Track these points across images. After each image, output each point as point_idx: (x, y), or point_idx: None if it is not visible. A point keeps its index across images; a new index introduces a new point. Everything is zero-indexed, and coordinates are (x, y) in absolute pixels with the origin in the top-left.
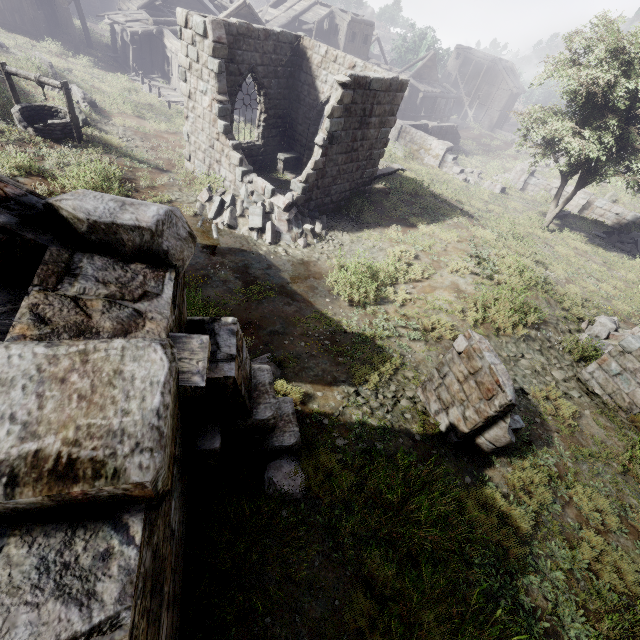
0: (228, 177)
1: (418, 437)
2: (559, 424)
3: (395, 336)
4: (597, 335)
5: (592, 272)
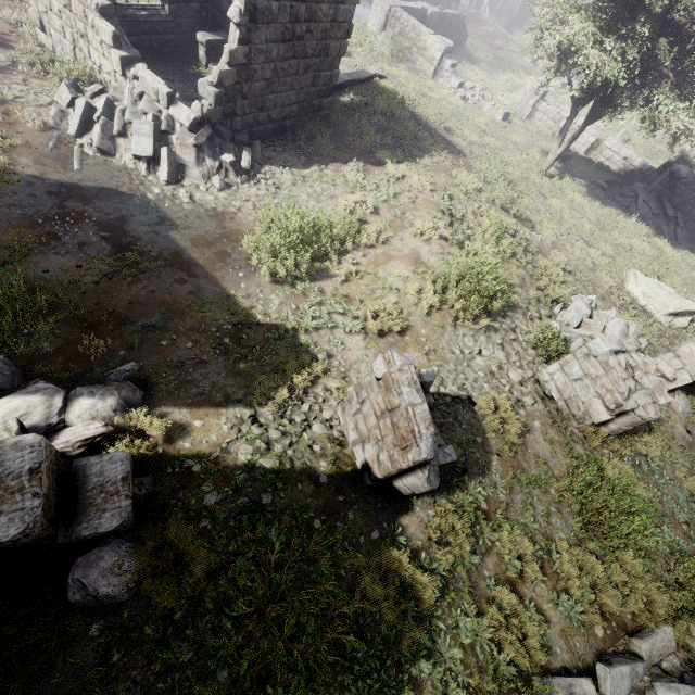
0: (104, 66)
1: (324, 479)
2: (502, 444)
3: (327, 327)
4: (569, 323)
5: (583, 233)
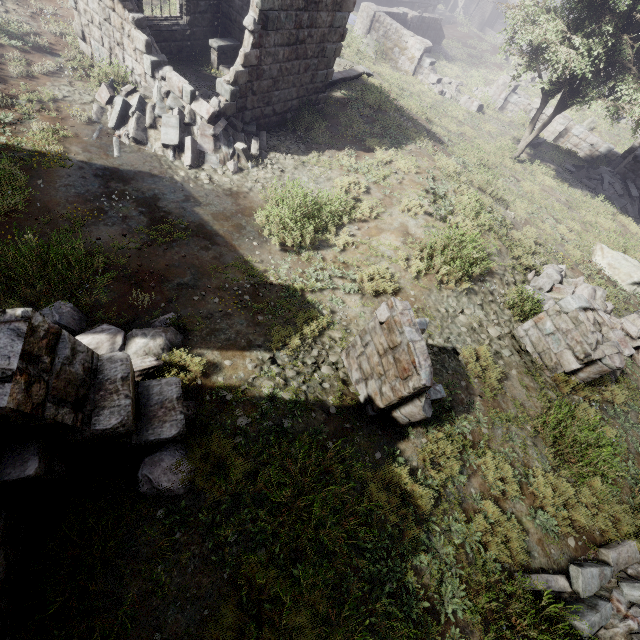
0: (136, 69)
1: (333, 410)
2: (483, 387)
3: (329, 288)
4: (541, 287)
5: (553, 212)
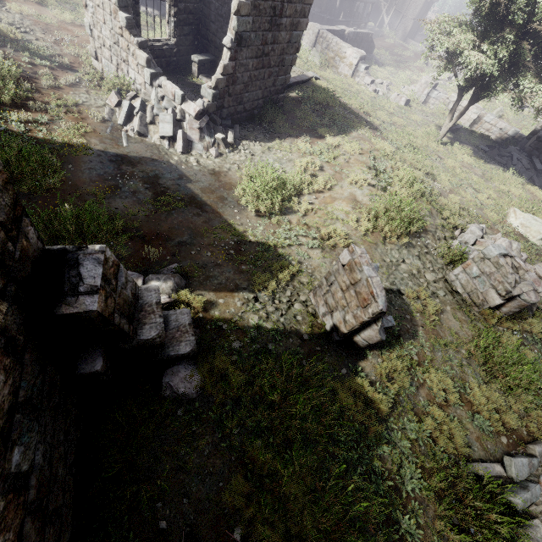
0: (137, 79)
1: (306, 336)
2: (424, 320)
3: (295, 244)
4: (466, 241)
5: (472, 183)
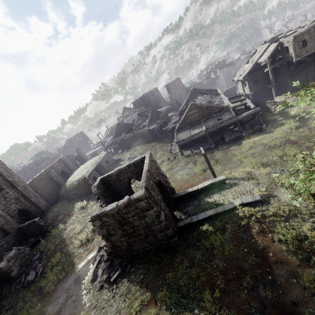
0: None
1: None
2: None
3: None
4: None
5: None
